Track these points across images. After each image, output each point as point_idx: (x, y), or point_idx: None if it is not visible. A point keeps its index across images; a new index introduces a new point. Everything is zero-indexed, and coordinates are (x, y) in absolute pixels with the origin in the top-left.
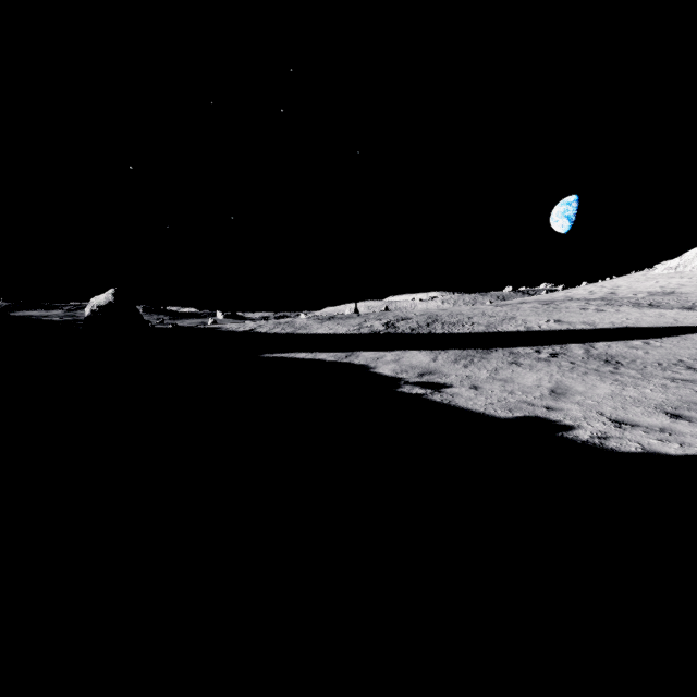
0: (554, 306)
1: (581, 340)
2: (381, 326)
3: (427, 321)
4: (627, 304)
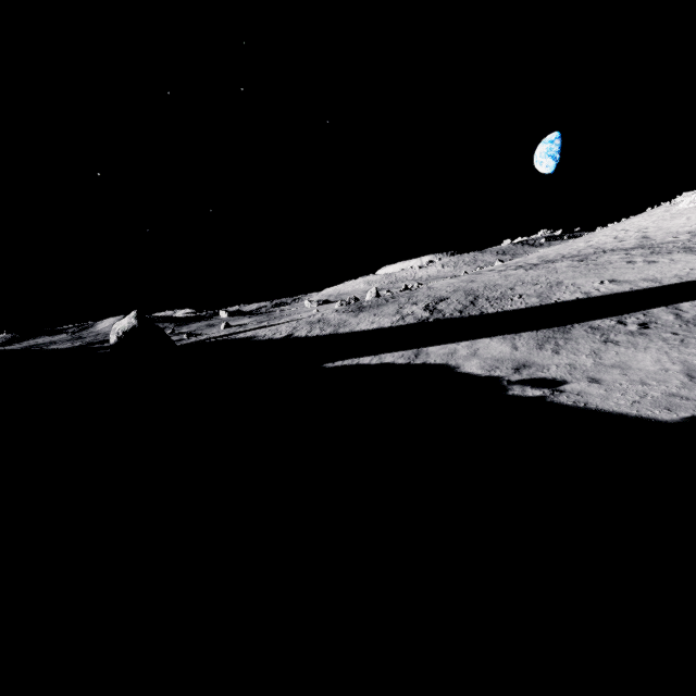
0: (593, 262)
1: (659, 302)
2: (423, 311)
3: (468, 299)
4: (677, 250)
